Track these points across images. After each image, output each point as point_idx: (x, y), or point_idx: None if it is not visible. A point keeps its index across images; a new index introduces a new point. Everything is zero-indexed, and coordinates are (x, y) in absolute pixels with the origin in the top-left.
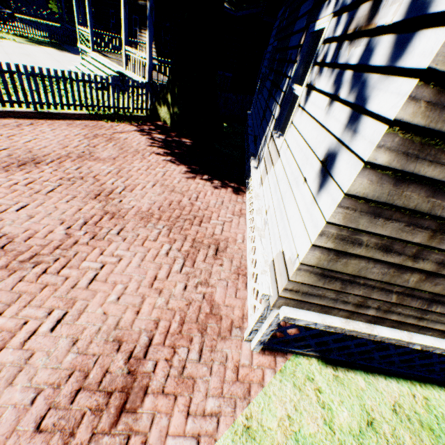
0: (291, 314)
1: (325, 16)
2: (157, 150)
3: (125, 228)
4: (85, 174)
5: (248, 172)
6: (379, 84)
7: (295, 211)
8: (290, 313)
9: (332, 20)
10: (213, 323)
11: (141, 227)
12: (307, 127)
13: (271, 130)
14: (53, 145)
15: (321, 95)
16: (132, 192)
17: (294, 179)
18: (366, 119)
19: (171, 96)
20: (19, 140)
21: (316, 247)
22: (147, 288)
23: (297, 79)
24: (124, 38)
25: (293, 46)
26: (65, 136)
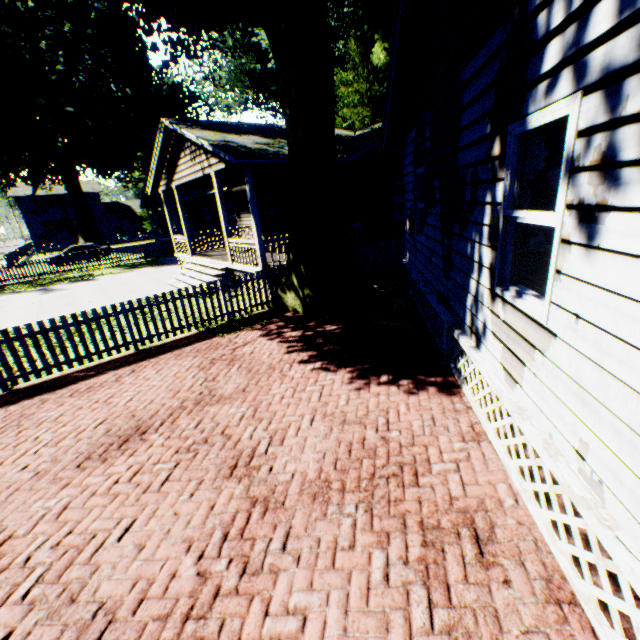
0: None
1: (549, 103)
2: (298, 356)
3: (292, 529)
4: (208, 432)
5: (448, 350)
6: None
7: None
8: None
9: (586, 99)
10: None
11: (318, 519)
12: None
13: (486, 285)
14: (161, 395)
15: None
16: (283, 444)
17: None
18: None
19: (296, 277)
20: (118, 401)
21: None
22: None
23: (512, 202)
24: (225, 231)
25: (471, 163)
26: (174, 376)
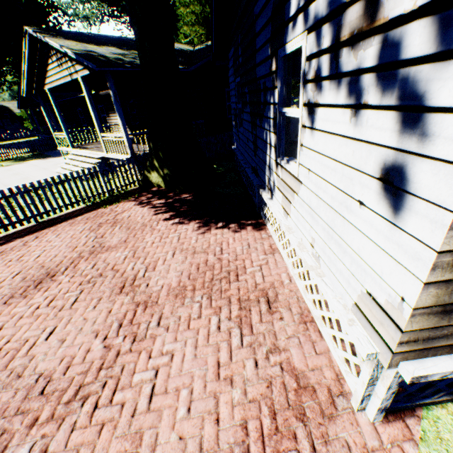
0: (418, 371)
1: (295, 37)
2: (162, 216)
3: (163, 314)
4: (102, 270)
5: (259, 203)
6: (440, 73)
7: (364, 241)
8: (416, 370)
9: (309, 36)
10: (309, 400)
11: (179, 307)
12: (330, 145)
13: (273, 158)
14: (63, 251)
15: (334, 109)
16: (155, 270)
17: (340, 204)
18: (440, 117)
19: (157, 161)
20: (28, 258)
21: (430, 284)
22: (215, 381)
23: (283, 102)
24: (97, 128)
25: (263, 75)
26: (71, 237)
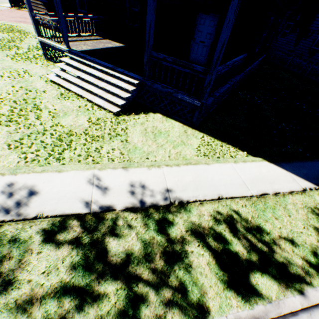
0: None
1: None
2: None
3: None
4: None
5: None
6: None
7: None
8: None
9: None
10: None
11: None
12: None
13: None
14: None
15: None
16: None
17: None
18: None
19: None
20: None
21: None
22: None
23: None
24: None
25: None
26: None
